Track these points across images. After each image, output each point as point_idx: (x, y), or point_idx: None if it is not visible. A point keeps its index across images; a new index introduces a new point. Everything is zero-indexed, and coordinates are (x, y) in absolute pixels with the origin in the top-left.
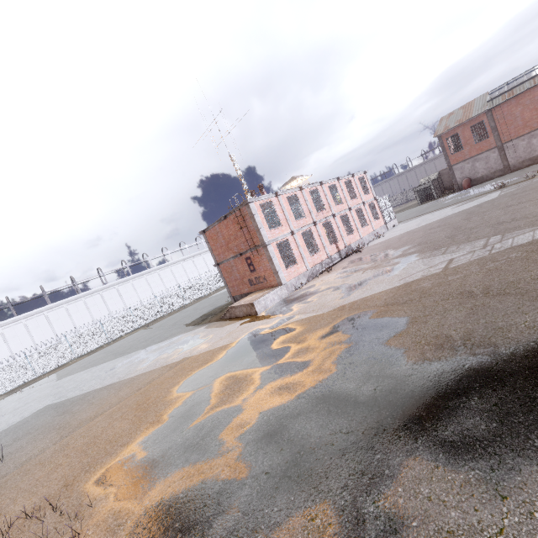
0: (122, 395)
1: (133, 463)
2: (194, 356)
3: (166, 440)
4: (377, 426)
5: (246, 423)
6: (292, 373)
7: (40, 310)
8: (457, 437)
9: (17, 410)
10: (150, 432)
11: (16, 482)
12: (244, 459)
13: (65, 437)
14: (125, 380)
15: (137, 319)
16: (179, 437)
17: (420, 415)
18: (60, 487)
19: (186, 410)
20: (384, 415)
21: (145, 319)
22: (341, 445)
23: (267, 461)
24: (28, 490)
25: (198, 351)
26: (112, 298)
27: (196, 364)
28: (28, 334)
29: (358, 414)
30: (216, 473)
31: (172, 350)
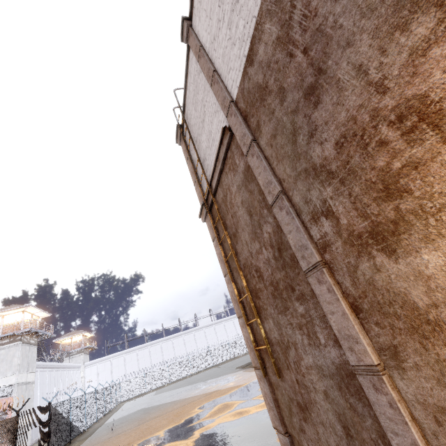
0: (174, 407)
1: (156, 438)
2: (221, 389)
3: (175, 430)
4: (252, 435)
5: (209, 427)
6: (251, 405)
7: (159, 341)
8: (273, 443)
9: (129, 409)
10: (172, 426)
11: (113, 440)
12: (194, 441)
13: (140, 424)
14: (182, 399)
15: (212, 358)
16: (180, 430)
17: (273, 432)
18: (126, 444)
19: (193, 418)
20: (260, 431)
21: (218, 358)
22: (231, 441)
23: (201, 443)
24: (115, 443)
25: (226, 387)
26: (200, 337)
27: (218, 394)
28: (149, 357)
29: (252, 429)
30: (180, 445)
31: (215, 384)
